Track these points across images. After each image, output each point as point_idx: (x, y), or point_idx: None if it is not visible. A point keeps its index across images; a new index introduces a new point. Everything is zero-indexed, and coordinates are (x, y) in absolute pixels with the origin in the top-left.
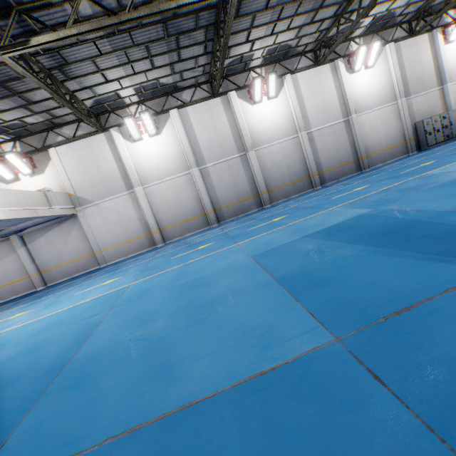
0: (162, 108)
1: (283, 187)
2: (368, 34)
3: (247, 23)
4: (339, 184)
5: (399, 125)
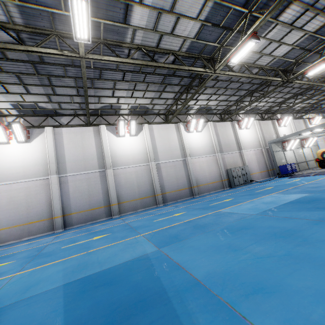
0: (40, 124)
1: (133, 201)
2: (198, 114)
3: (110, 84)
4: (174, 205)
5: (217, 168)
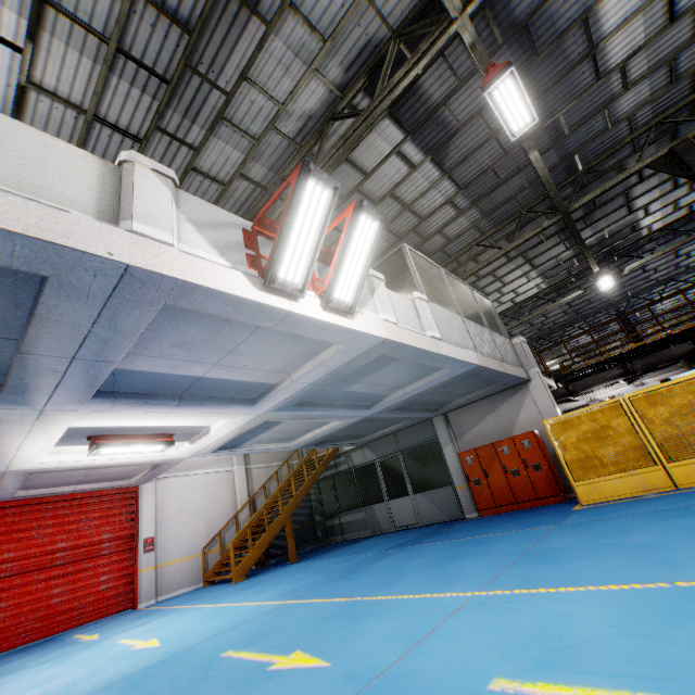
0: None
1: None
2: None
3: None
4: None
5: None
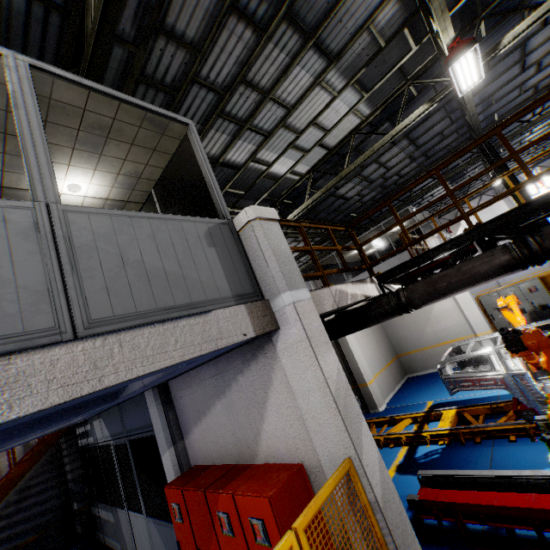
0: None
1: None
2: None
3: None
4: None
5: None
